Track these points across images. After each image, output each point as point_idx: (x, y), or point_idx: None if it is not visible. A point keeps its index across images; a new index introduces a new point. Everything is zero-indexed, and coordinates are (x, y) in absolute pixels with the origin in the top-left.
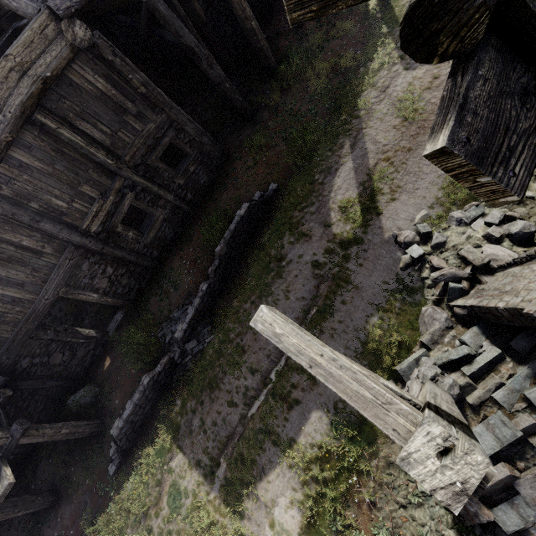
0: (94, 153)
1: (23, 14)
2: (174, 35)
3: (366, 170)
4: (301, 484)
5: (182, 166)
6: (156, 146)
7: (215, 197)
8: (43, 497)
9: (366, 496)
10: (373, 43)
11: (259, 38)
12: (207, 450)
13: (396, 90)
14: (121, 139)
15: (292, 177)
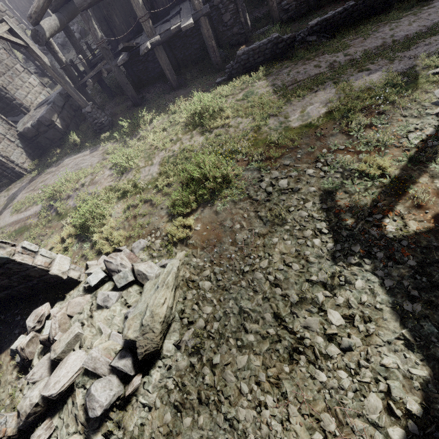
0: None
1: None
2: None
3: None
4: (338, 98)
5: None
6: None
7: None
8: (176, 79)
9: (381, 107)
10: None
11: None
12: (284, 81)
13: None
14: None
15: None
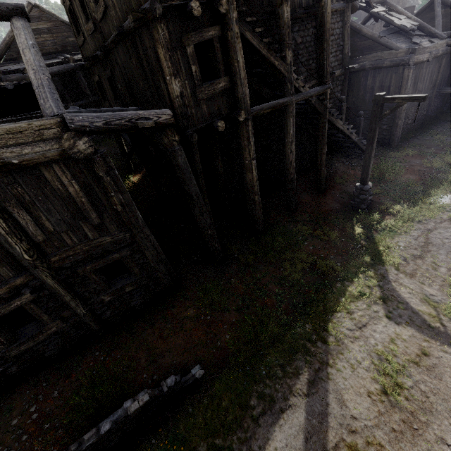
0: (11, 243)
1: (42, 110)
2: (181, 180)
3: (321, 448)
4: None
5: (120, 281)
6: (100, 256)
7: (135, 328)
8: None
9: None
10: (354, 264)
11: (256, 207)
12: None
13: (375, 338)
14: (61, 239)
15: (226, 370)
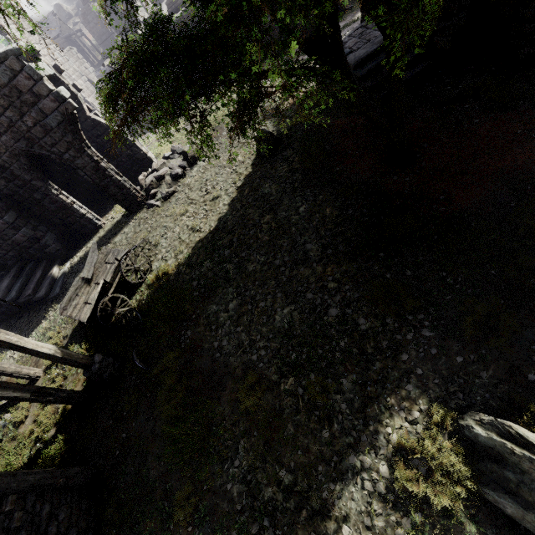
0: None
1: None
2: None
3: None
4: None
5: None
6: None
7: None
8: None
9: None
10: None
11: None
12: None
13: None
14: None
15: None
